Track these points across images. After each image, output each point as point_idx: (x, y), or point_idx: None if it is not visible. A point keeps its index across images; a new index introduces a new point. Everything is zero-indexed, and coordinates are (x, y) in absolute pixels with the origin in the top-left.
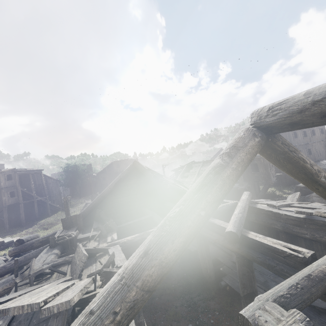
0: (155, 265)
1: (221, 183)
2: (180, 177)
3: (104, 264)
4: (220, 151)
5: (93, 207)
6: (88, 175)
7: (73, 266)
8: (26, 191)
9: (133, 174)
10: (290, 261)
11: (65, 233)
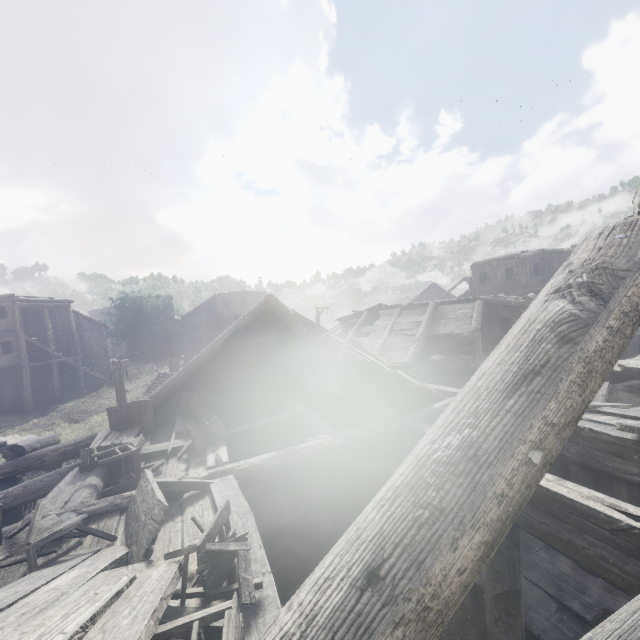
0: (404, 620)
1: (584, 369)
2: (353, 333)
3: (207, 531)
4: (431, 287)
5: (176, 387)
6: (164, 319)
7: (130, 522)
8: (36, 342)
9: (263, 323)
10: (627, 542)
11: (116, 439)
